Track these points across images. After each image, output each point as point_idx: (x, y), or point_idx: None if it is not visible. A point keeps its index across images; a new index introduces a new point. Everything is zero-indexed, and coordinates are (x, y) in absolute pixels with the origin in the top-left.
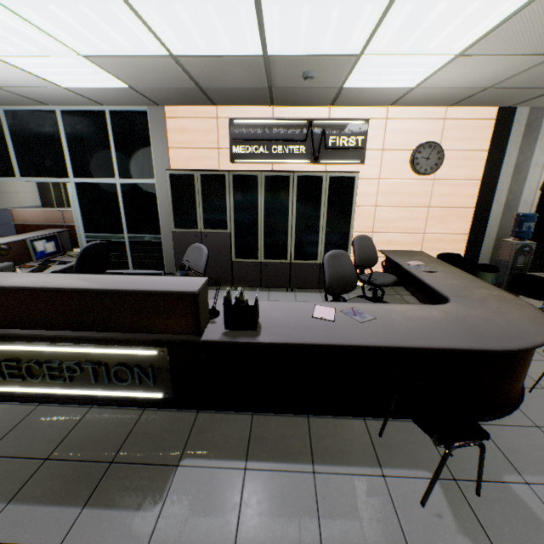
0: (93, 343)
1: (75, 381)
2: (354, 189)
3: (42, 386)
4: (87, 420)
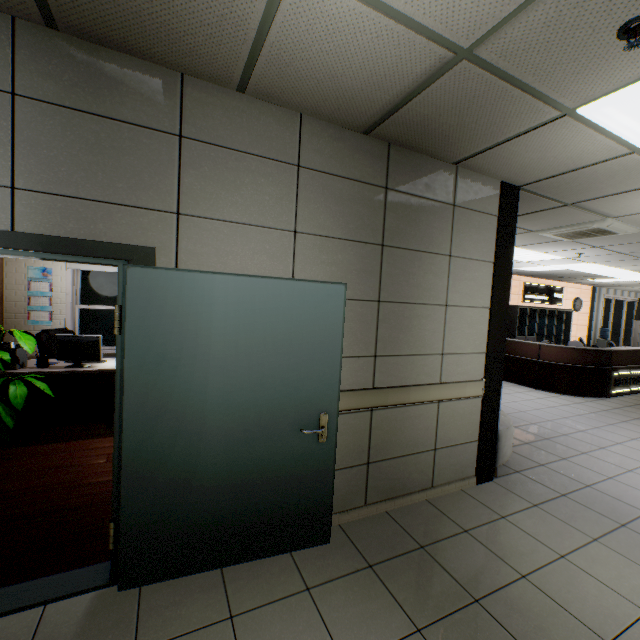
0: (633, 369)
1: (628, 385)
2: (571, 317)
3: (621, 388)
4: (638, 396)
